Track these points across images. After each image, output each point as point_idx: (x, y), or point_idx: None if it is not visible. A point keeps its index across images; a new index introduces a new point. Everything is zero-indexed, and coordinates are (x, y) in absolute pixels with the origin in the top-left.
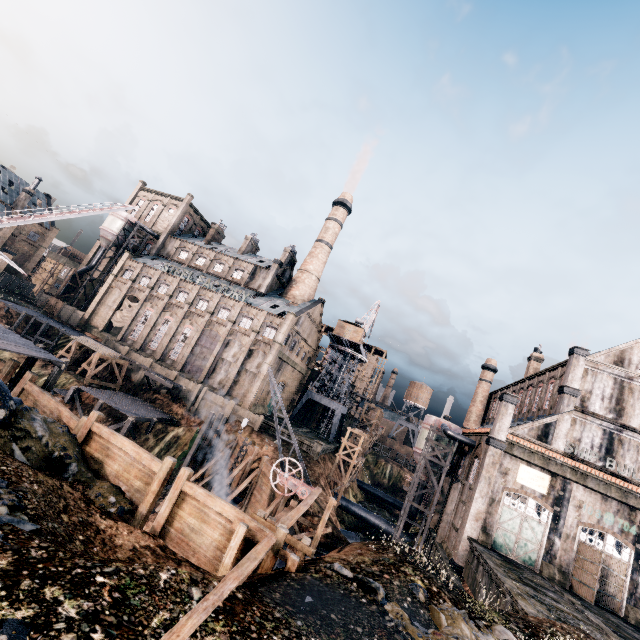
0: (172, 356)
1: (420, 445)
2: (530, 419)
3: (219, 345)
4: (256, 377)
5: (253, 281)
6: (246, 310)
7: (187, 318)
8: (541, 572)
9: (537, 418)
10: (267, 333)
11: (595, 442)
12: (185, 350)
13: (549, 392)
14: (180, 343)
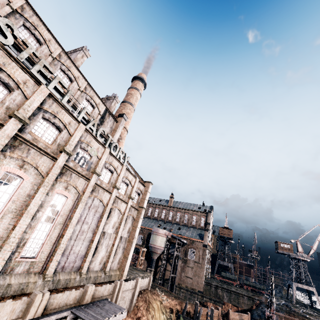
0: (25, 254)
1: (160, 244)
2: (184, 226)
3: (105, 218)
4: (133, 243)
5: (103, 126)
6: (126, 175)
7: (61, 178)
8: (206, 278)
9: (190, 227)
10: (134, 198)
11: (209, 236)
12: (56, 235)
13: (194, 218)
14: (43, 224)
